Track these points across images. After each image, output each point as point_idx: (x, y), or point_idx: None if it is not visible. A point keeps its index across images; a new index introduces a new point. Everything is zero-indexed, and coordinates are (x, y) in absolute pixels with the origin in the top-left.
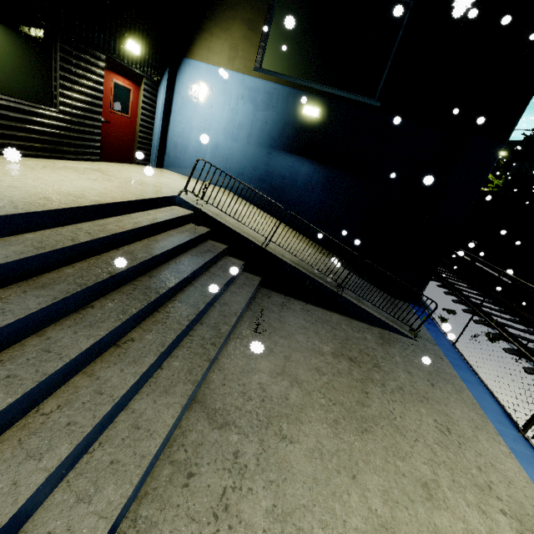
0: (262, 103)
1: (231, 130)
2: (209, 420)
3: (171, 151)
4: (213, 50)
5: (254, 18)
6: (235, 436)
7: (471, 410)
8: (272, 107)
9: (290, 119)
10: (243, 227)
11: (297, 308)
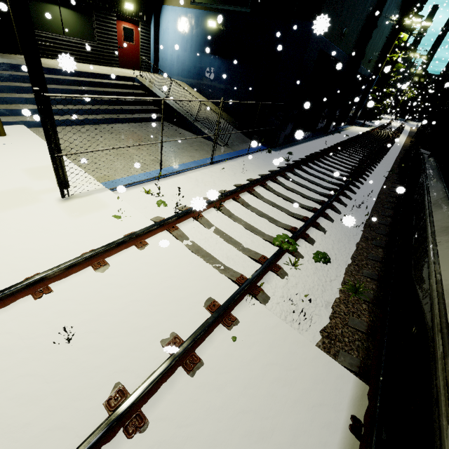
0: (195, 25)
1: (183, 45)
2: (94, 127)
3: (161, 63)
4: None
5: None
6: (97, 130)
7: (200, 156)
8: (200, 26)
9: (208, 32)
10: (163, 93)
11: (172, 128)
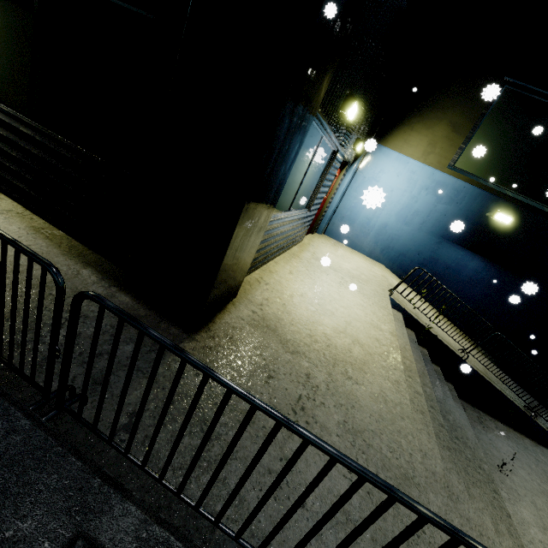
0: (446, 197)
1: (405, 214)
2: None
3: (336, 220)
4: (409, 142)
5: (462, 123)
6: None
7: None
8: (456, 202)
9: (472, 217)
10: (435, 329)
11: (493, 426)
